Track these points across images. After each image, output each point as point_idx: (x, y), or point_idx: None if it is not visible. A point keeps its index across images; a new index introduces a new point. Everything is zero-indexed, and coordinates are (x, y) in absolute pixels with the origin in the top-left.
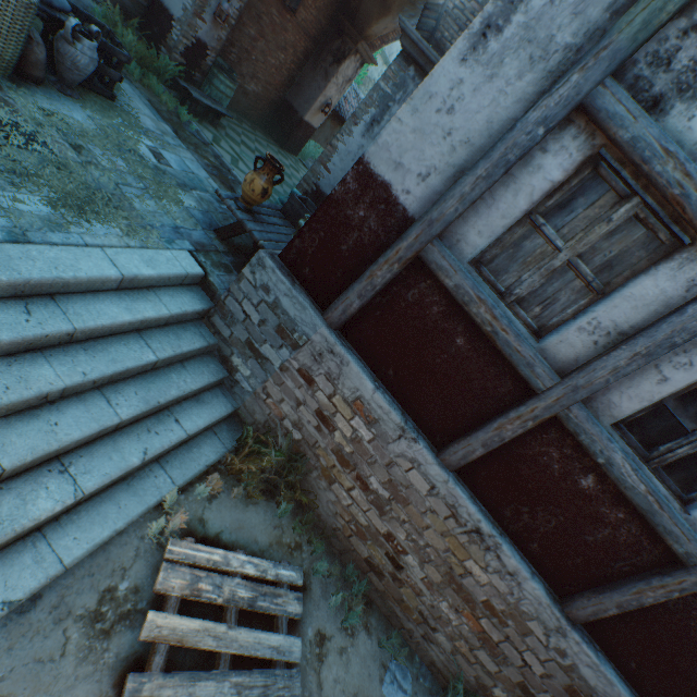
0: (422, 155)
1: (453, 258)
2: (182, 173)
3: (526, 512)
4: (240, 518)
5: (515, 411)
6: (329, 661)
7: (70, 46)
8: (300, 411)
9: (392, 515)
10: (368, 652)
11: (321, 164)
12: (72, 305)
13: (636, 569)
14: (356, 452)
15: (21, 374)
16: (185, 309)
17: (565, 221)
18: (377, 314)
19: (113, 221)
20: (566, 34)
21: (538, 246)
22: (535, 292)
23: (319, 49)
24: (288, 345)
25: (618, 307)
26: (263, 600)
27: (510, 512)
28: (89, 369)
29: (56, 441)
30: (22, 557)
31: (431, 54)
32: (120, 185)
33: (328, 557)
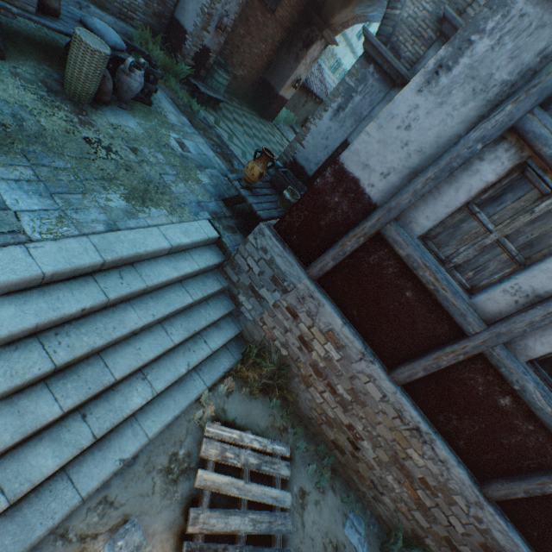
0: (384, 159)
1: (406, 235)
2: (198, 156)
3: (455, 418)
4: (246, 409)
5: (450, 347)
6: (308, 509)
7: (127, 76)
8: (287, 335)
9: (353, 412)
10: (334, 505)
11: (297, 142)
12: (144, 269)
13: (541, 466)
14: (327, 367)
15: (120, 318)
16: (208, 264)
17: (496, 210)
18: (345, 271)
19: (162, 205)
20: (503, 73)
21: (473, 228)
22: (469, 261)
23: (292, 37)
24: (279, 290)
25: (535, 277)
26: (265, 466)
27: (442, 417)
28: (156, 312)
29: (140, 360)
30: (126, 432)
31: (388, 56)
32: (162, 175)
33: (305, 437)
